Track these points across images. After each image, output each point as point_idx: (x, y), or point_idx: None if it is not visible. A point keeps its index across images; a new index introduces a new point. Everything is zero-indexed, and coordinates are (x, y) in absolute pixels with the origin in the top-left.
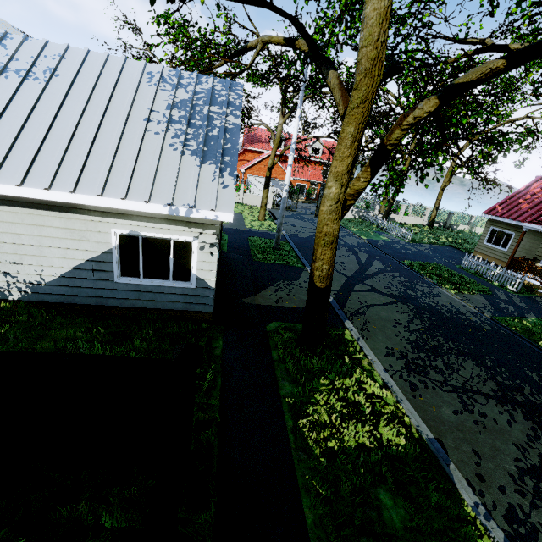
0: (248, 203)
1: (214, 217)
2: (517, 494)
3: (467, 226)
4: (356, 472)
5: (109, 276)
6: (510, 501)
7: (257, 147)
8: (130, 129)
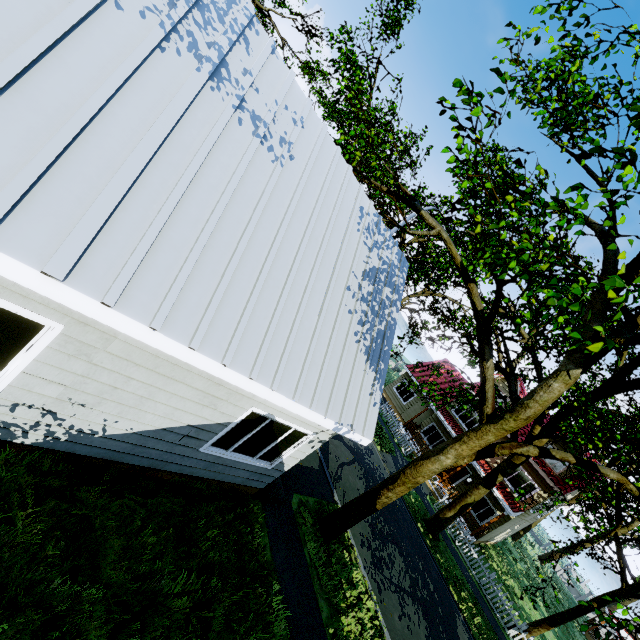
0: None
1: (359, 439)
2: None
3: None
4: None
5: (198, 444)
6: None
7: None
8: (334, 295)
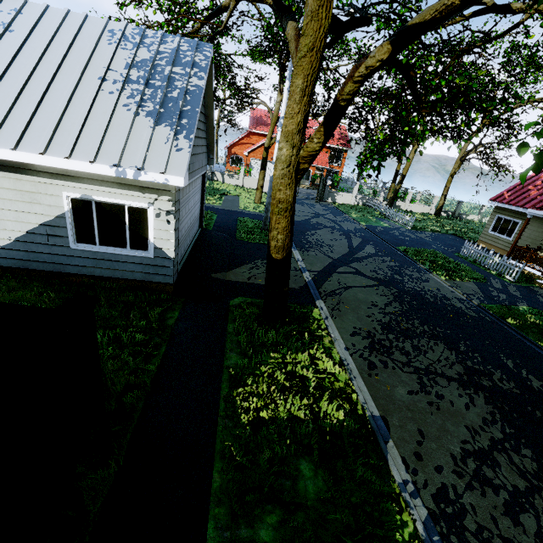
0: (248, 187)
1: (164, 180)
2: (453, 475)
3: (478, 216)
4: (282, 442)
5: (64, 242)
6: (444, 481)
7: (261, 130)
8: (83, 87)
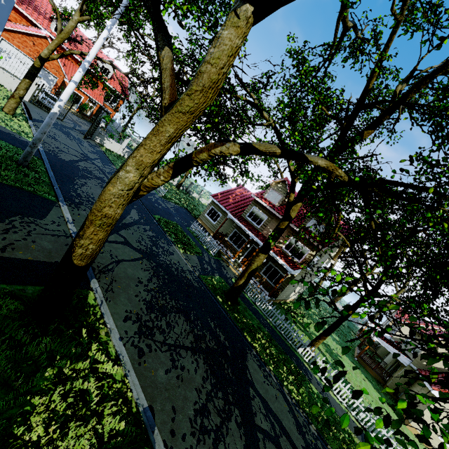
0: None
1: None
2: (191, 437)
3: (198, 195)
4: None
5: None
6: (187, 446)
7: (28, 13)
8: None
